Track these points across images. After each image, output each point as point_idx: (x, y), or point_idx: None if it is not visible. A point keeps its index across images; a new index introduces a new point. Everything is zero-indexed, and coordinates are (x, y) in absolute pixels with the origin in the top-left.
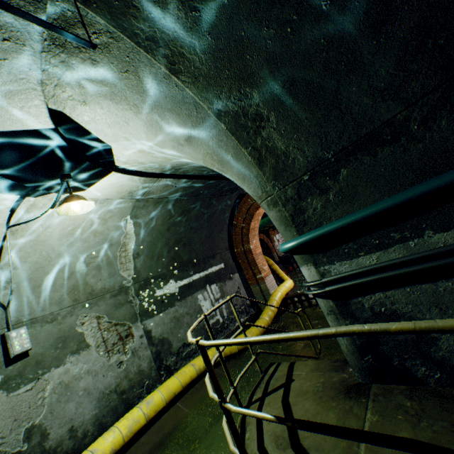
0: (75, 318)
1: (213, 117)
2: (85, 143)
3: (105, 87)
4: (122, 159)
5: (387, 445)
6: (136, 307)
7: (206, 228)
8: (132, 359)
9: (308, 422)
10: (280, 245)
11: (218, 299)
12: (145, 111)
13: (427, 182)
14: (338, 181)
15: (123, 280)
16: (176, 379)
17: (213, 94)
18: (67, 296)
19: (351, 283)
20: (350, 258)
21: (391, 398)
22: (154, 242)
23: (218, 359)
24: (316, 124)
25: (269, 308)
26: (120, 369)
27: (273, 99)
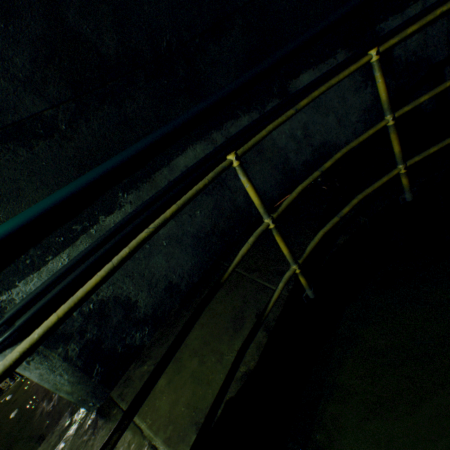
0: None
1: None
2: None
3: None
4: None
5: (195, 320)
6: None
7: None
8: None
9: (135, 398)
10: None
11: None
12: None
13: (90, 173)
14: None
15: None
16: None
17: None
18: None
19: (52, 294)
20: (37, 269)
21: (134, 379)
22: None
23: None
24: None
25: None
26: None
27: None
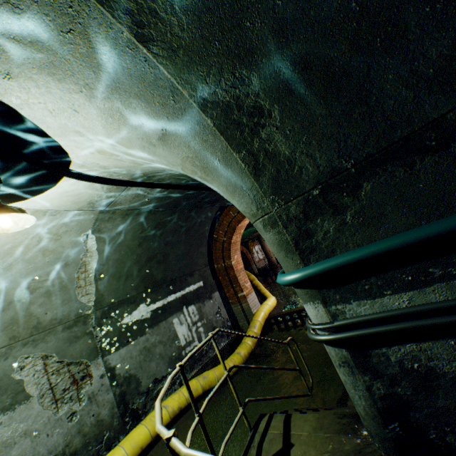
0: (11, 361)
1: (197, 108)
2: (19, 137)
3: (38, 53)
4: (77, 162)
5: None
6: (97, 339)
7: (183, 243)
8: (88, 407)
9: None
10: (279, 276)
11: (196, 322)
12: (101, 95)
13: None
14: (358, 199)
15: (82, 307)
16: (144, 427)
17: (197, 76)
18: (0, 334)
19: (375, 330)
20: (371, 297)
21: None
22: (122, 260)
23: (196, 396)
24: (334, 123)
25: (252, 330)
26: (71, 423)
27: (278, 87)
